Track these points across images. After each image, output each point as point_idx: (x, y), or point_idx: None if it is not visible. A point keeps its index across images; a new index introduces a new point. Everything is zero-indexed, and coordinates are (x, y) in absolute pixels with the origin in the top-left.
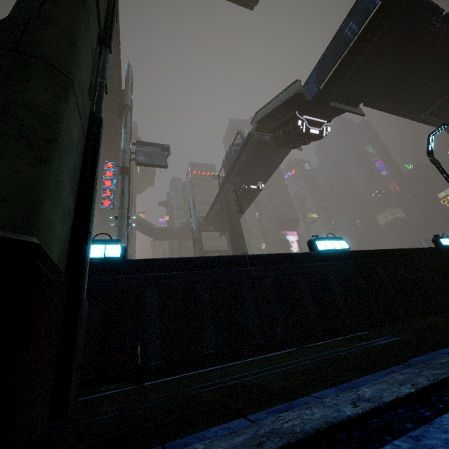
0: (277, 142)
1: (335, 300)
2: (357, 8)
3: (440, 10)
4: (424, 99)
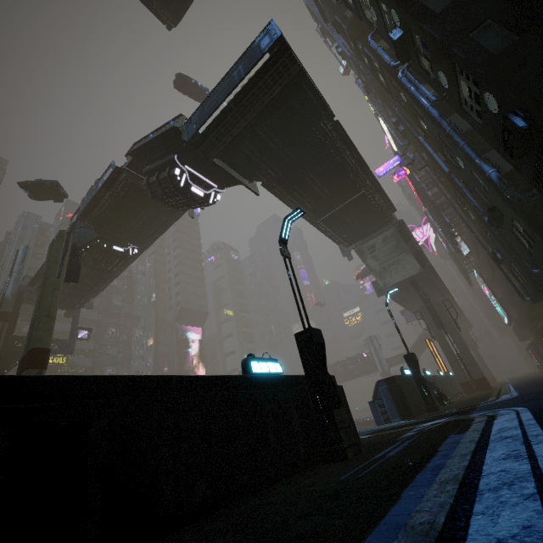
0: (152, 191)
1: None
2: (249, 52)
3: (330, 110)
4: (318, 203)
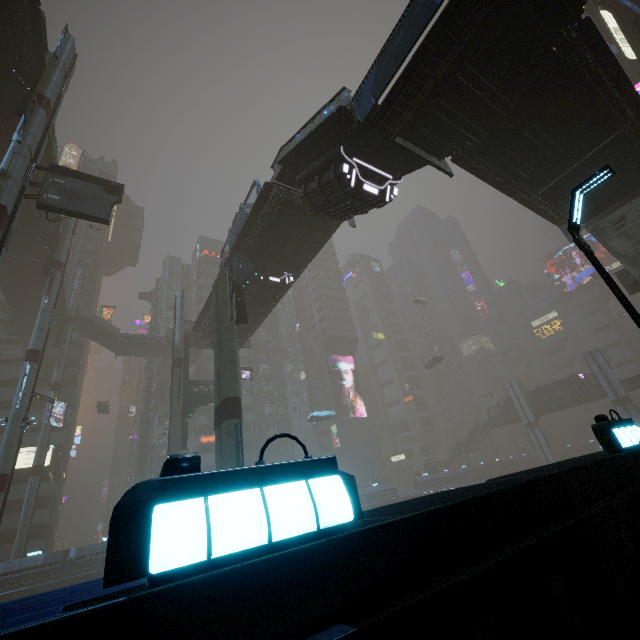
0: (310, 203)
1: None
2: None
3: (582, 0)
4: (539, 168)
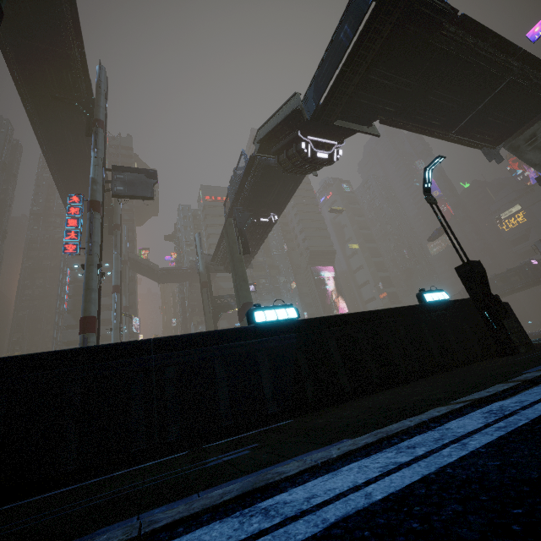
0: (283, 168)
1: (260, 385)
2: (351, 7)
3: (451, 12)
4: (448, 116)
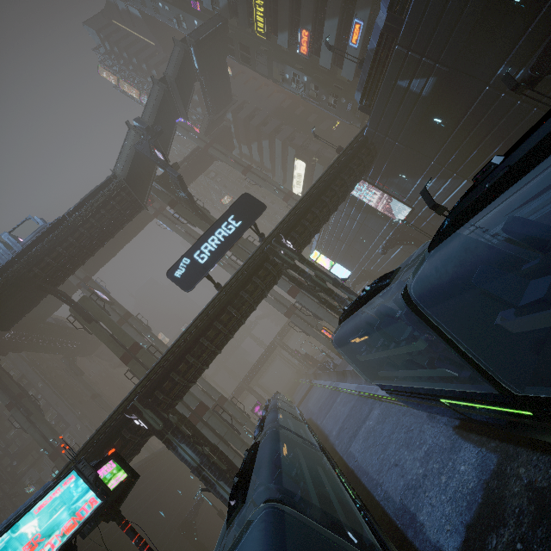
0: None
1: None
2: None
3: None
4: None
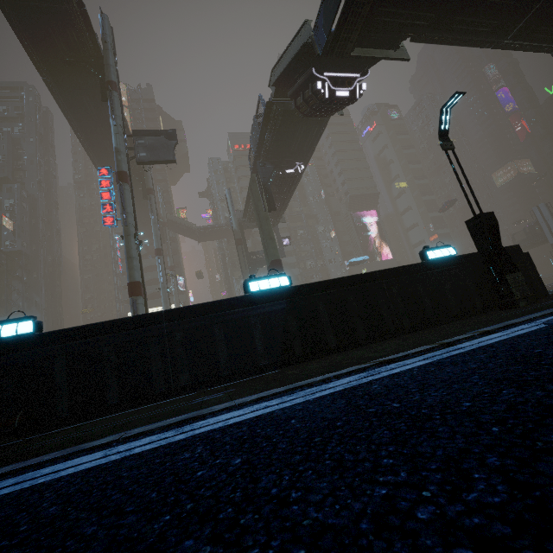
0: (301, 112)
1: (253, 344)
2: None
3: None
4: (501, 18)
